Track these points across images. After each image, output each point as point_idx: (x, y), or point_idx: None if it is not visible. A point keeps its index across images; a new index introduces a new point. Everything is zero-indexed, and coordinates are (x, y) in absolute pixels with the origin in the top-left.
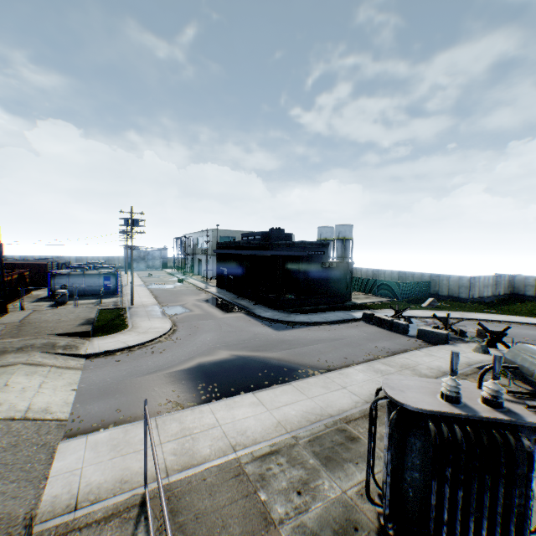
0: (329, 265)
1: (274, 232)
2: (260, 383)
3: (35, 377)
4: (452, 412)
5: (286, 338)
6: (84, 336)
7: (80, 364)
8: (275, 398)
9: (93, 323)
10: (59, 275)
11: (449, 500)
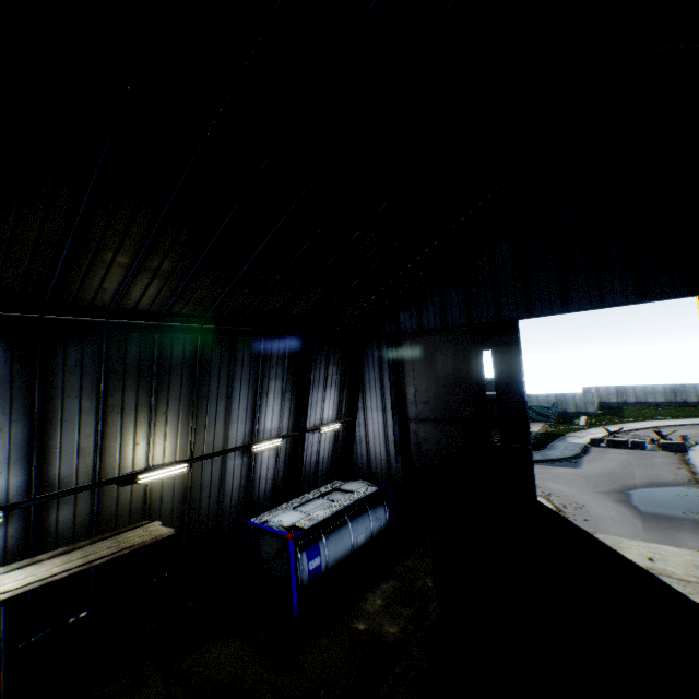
0: None
1: None
2: None
3: (622, 541)
4: None
5: (603, 472)
6: None
7: None
8: None
9: None
10: None
11: None
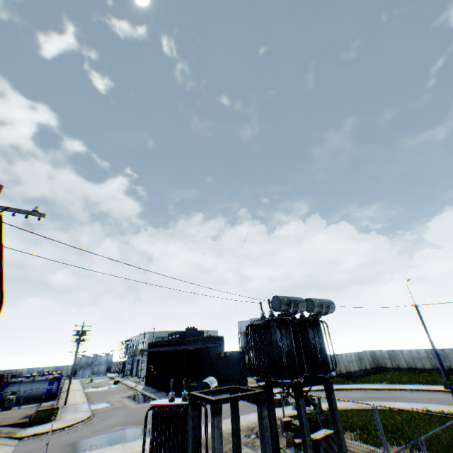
0: (224, 353)
1: (189, 330)
2: (132, 440)
3: None
4: (165, 403)
5: None
6: (22, 425)
7: (15, 442)
8: (134, 443)
9: (31, 416)
10: (13, 383)
11: (166, 449)
